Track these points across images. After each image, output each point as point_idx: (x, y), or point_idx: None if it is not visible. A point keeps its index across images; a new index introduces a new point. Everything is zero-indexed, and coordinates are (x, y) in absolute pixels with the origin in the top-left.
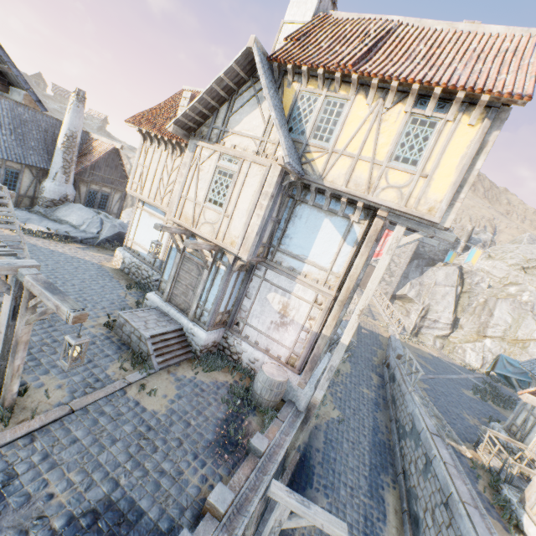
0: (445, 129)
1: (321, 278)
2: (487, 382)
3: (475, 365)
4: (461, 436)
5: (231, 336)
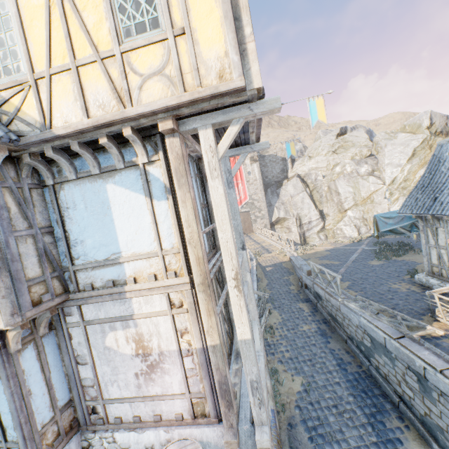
0: None
1: (157, 269)
2: (376, 242)
3: (354, 234)
4: (414, 314)
5: (94, 438)
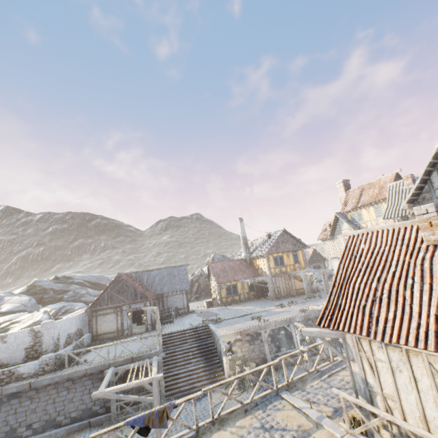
0: (381, 207)
1: None
2: None
3: None
4: None
5: None
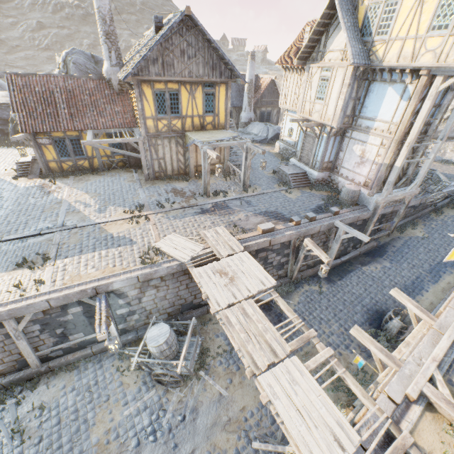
0: None
1: (385, 129)
2: None
3: None
4: None
5: (332, 175)
